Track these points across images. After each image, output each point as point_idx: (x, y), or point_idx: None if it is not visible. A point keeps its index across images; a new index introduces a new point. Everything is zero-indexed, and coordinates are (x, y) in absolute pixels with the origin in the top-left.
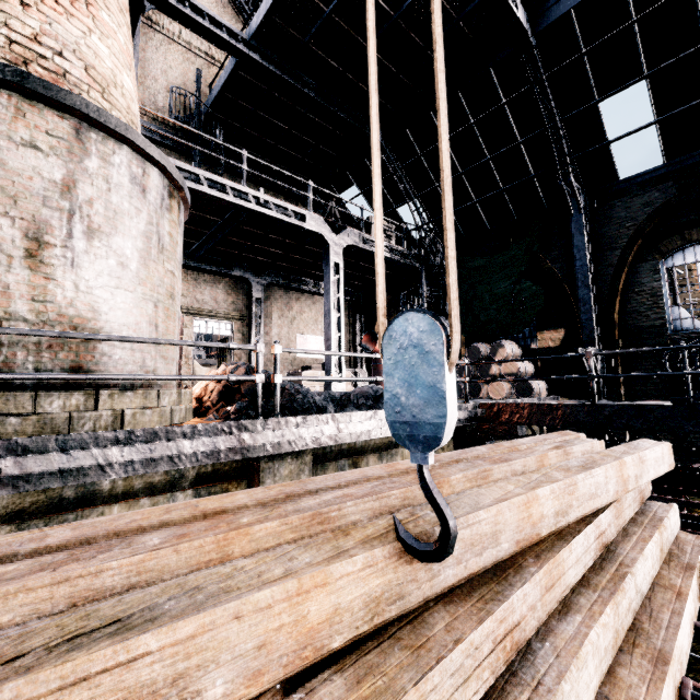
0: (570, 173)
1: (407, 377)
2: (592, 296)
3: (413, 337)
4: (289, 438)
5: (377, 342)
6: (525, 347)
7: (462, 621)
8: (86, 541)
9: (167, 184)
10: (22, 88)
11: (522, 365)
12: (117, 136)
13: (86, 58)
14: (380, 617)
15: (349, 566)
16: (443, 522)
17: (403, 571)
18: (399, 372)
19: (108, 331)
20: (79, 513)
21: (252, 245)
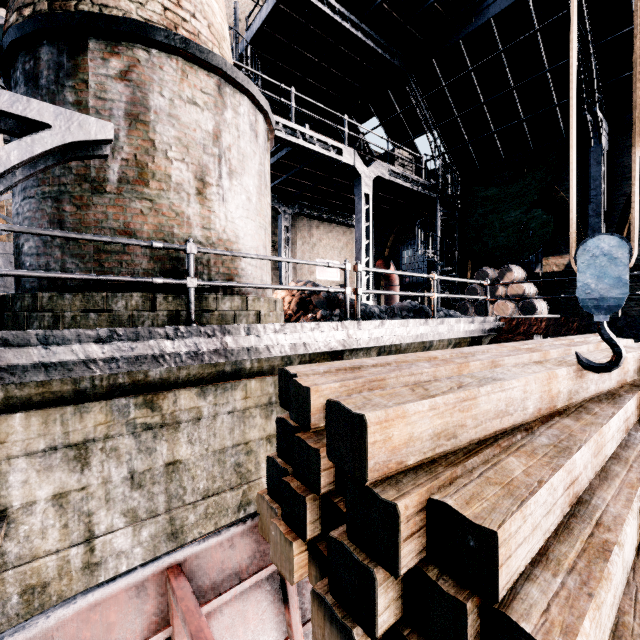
0: (596, 103)
1: (597, 273)
2: (602, 225)
3: (604, 250)
4: (376, 335)
5: (391, 267)
6: (529, 271)
7: (607, 409)
8: (389, 364)
9: (266, 128)
10: (186, 53)
11: (527, 288)
12: (242, 89)
13: (208, 16)
14: (571, 400)
15: (562, 372)
16: (617, 350)
17: (578, 381)
18: (591, 270)
19: (244, 252)
20: (233, 383)
21: (286, 177)
